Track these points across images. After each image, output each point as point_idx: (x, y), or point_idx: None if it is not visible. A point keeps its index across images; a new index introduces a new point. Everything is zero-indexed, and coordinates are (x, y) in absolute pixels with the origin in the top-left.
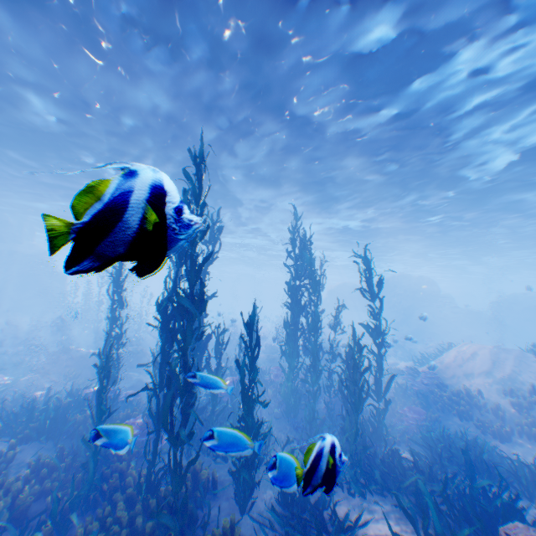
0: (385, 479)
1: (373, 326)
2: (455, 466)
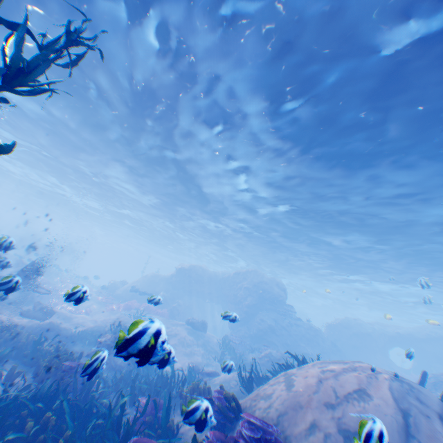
0: None
1: None
2: None
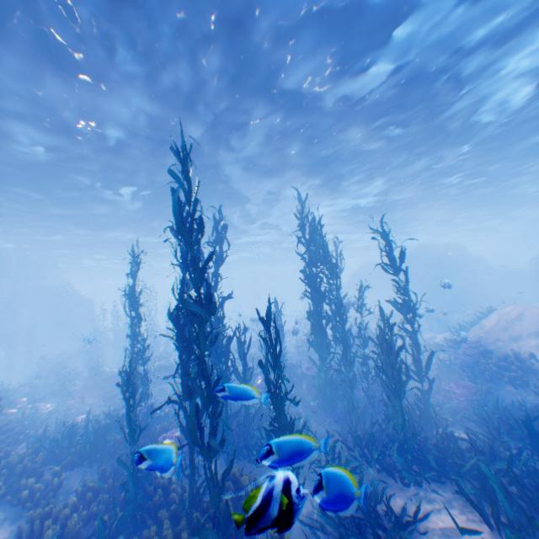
0: (441, 464)
1: (402, 302)
2: (518, 441)
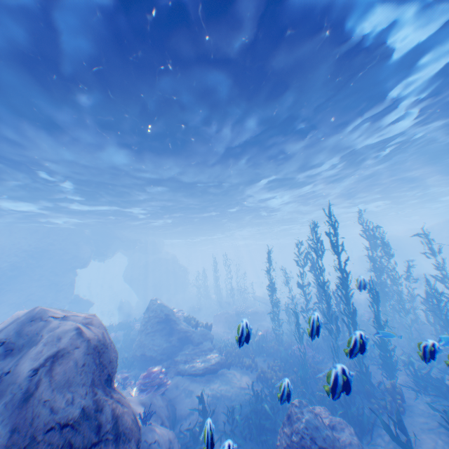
0: None
1: (441, 275)
2: None
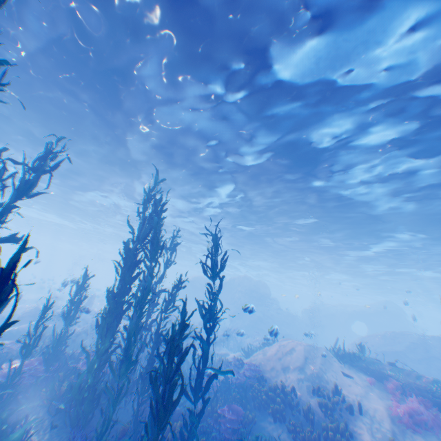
0: None
1: (209, 307)
2: None
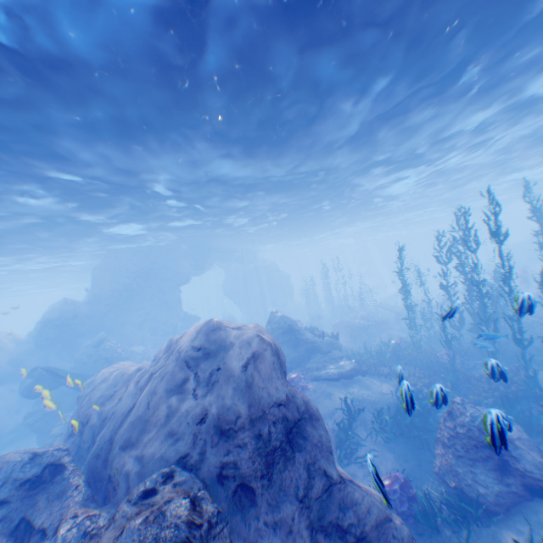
0: None
1: None
2: None
